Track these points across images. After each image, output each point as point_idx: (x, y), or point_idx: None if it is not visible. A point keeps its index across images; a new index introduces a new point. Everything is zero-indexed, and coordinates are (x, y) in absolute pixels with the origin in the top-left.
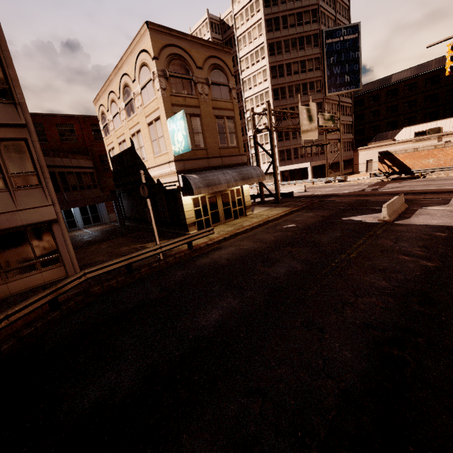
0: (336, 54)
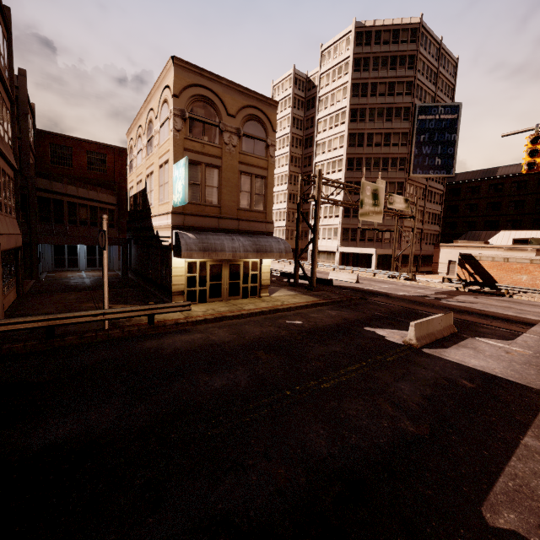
0: (428, 132)
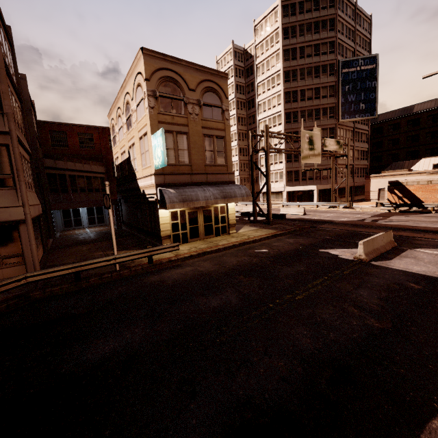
0: (352, 82)
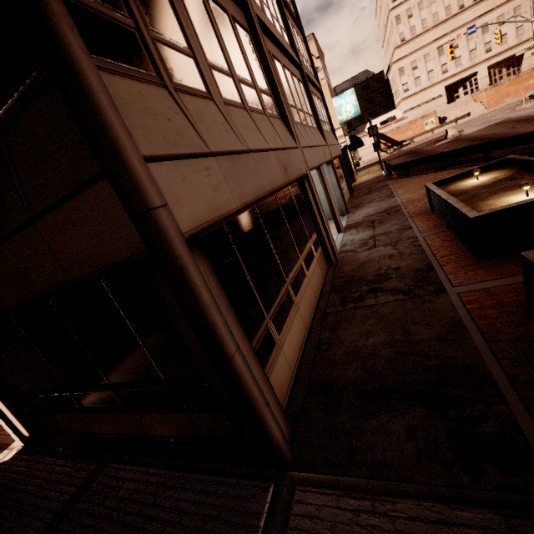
0: None
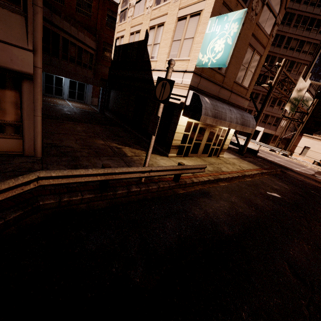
0: None
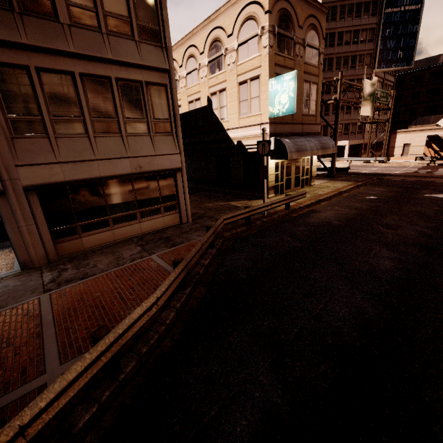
0: (393, 25)
